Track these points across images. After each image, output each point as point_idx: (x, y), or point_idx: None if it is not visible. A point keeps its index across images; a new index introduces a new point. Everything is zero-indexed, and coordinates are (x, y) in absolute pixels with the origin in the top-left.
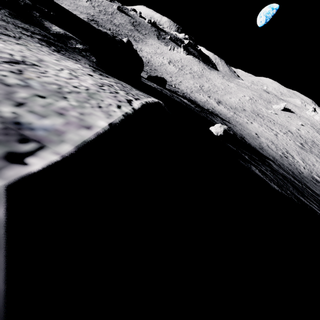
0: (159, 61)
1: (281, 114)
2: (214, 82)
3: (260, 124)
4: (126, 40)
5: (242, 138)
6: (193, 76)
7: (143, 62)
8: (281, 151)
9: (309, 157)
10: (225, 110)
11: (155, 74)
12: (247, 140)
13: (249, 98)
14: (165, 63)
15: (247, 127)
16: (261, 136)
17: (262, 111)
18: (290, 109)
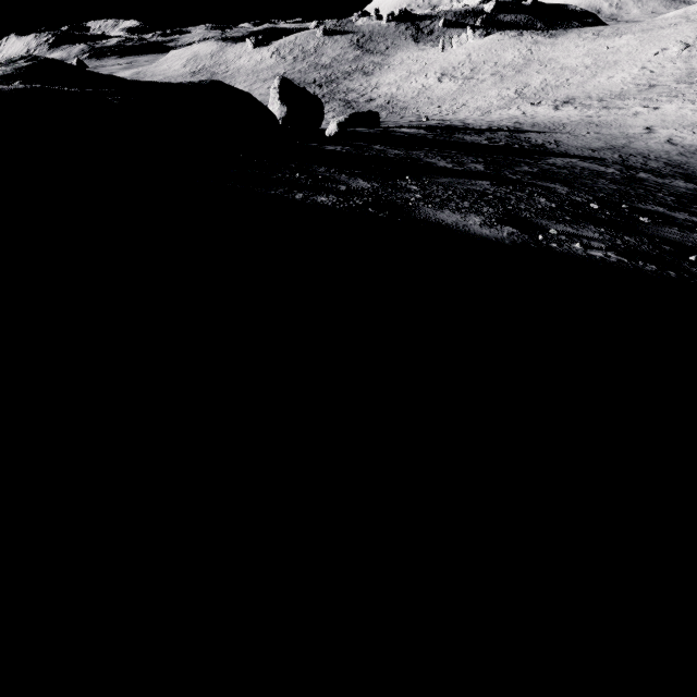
0: (416, 88)
1: None
2: (563, 61)
3: (690, 101)
4: (278, 81)
5: (534, 145)
6: (501, 77)
7: (321, 102)
8: None
9: None
10: (573, 112)
11: (396, 118)
12: (559, 145)
13: (681, 46)
14: (429, 84)
15: (626, 123)
16: (663, 128)
17: None
18: None
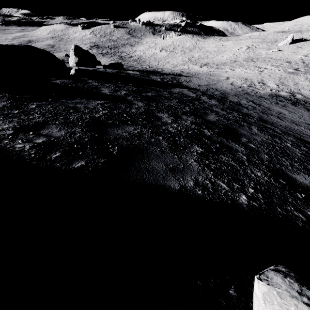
0: (151, 53)
1: (288, 48)
2: (207, 48)
3: (245, 68)
4: (73, 46)
5: (178, 82)
6: (184, 52)
7: (95, 57)
8: (249, 83)
9: (296, 78)
10: (206, 69)
11: (139, 65)
12: (188, 83)
13: (247, 47)
14: (156, 52)
15: (221, 75)
16: (232, 78)
17: (260, 55)
18: (305, 38)
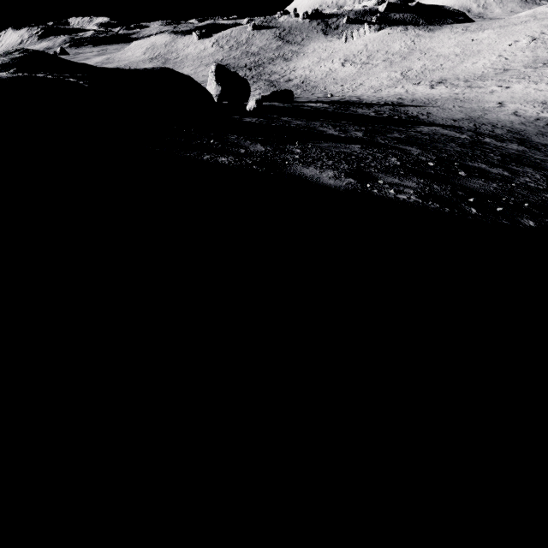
0: (325, 71)
1: None
2: (439, 50)
3: (534, 82)
4: (214, 67)
5: (410, 117)
6: (390, 63)
7: (248, 82)
8: None
9: None
10: (444, 90)
11: (308, 94)
12: (429, 116)
13: (529, 39)
14: (335, 68)
15: (484, 99)
16: (512, 103)
17: None
18: None
